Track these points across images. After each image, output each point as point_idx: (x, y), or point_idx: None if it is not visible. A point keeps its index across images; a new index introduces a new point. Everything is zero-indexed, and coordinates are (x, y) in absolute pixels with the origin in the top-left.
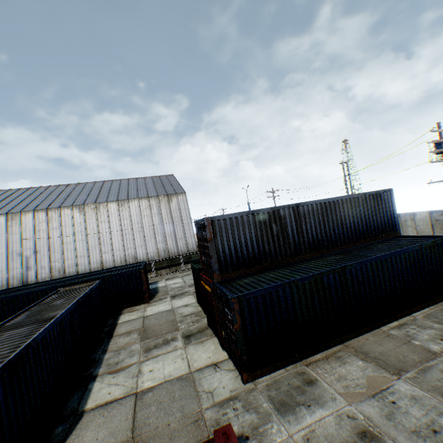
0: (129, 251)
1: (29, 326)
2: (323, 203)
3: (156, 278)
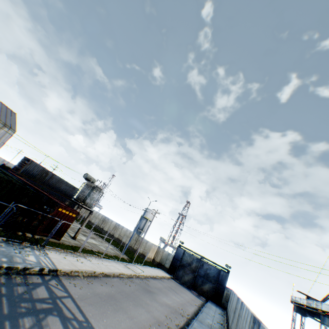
0: None
1: None
2: (61, 179)
3: None
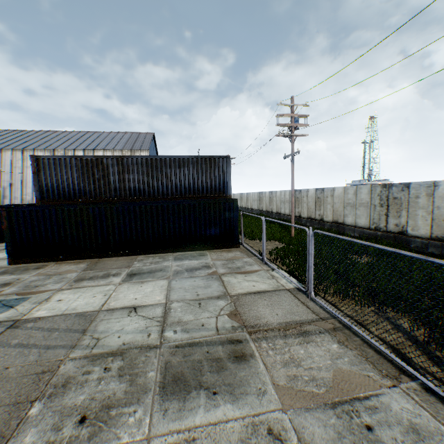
0: None
1: None
2: (150, 159)
3: None
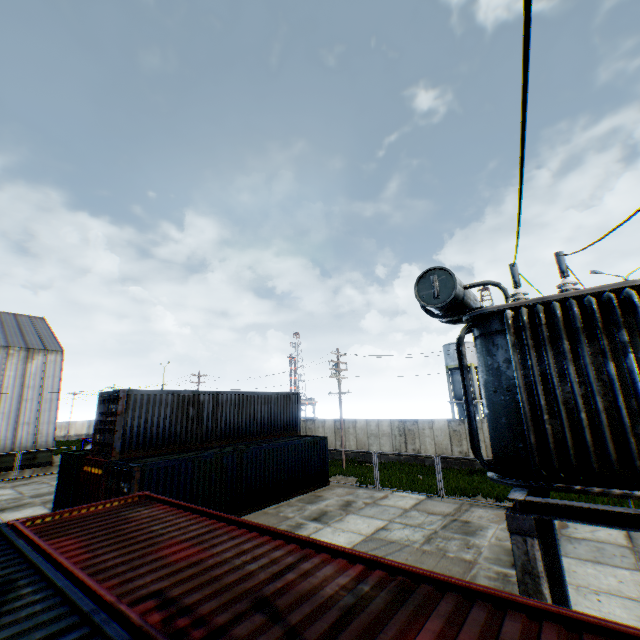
0: None
1: None
2: (242, 395)
3: None
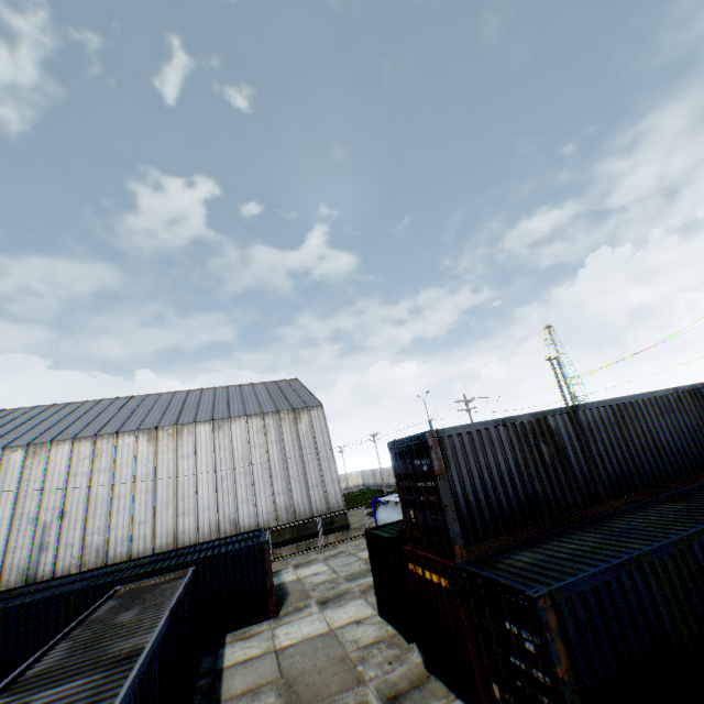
0: (226, 511)
1: (83, 675)
2: (614, 406)
3: (275, 564)
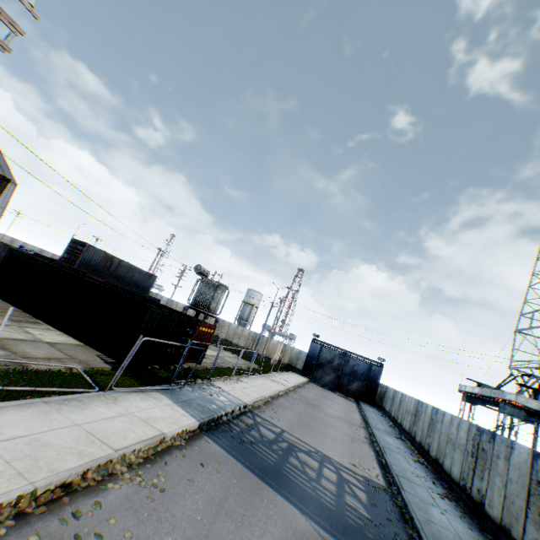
0: None
1: None
2: (131, 266)
3: None
